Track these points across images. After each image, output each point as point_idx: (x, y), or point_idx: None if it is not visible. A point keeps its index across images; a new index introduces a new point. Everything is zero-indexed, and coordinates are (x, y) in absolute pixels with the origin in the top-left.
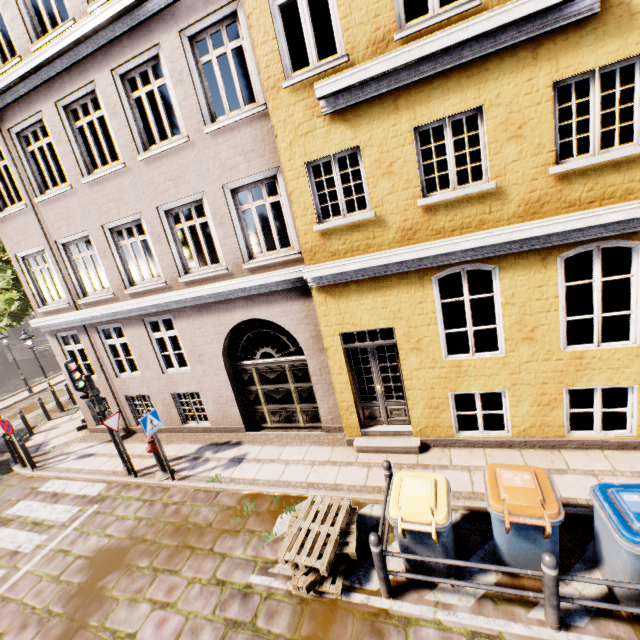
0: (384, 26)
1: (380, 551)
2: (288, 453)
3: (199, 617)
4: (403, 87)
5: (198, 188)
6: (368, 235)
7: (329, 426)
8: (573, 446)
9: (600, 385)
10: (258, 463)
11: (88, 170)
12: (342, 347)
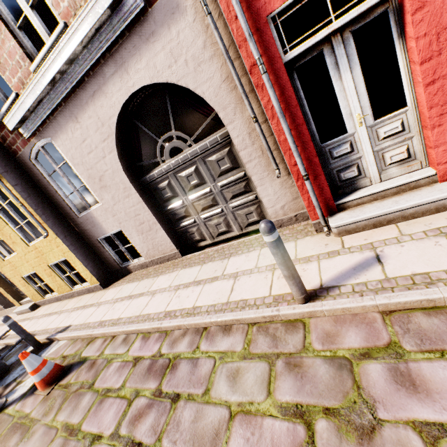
0: None
1: None
2: (0, 321)
3: None
4: None
5: None
6: None
7: None
8: (77, 295)
9: (55, 261)
10: None
11: None
12: None
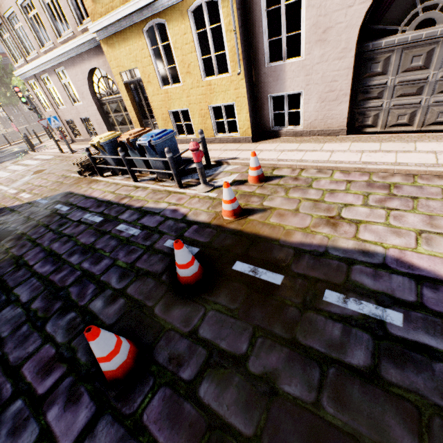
0: None
1: (89, 154)
2: None
3: (51, 181)
4: None
5: None
6: None
7: None
8: (217, 142)
9: (221, 103)
10: None
11: None
12: (123, 83)
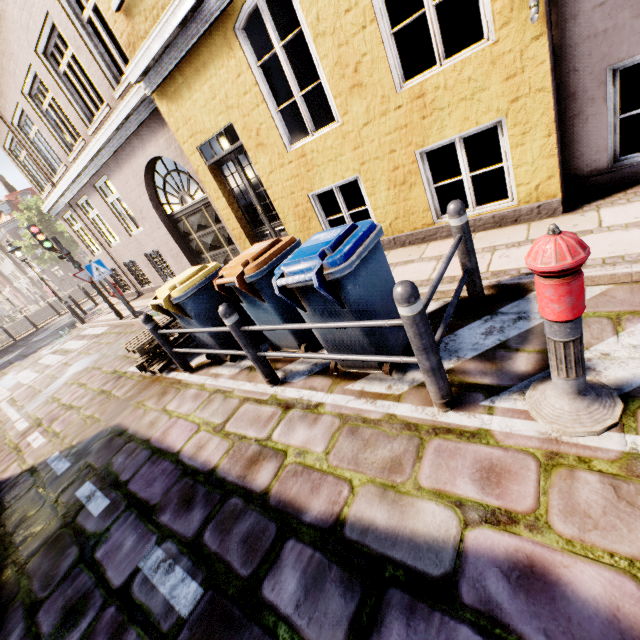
0: None
1: (152, 329)
2: None
3: (91, 390)
4: None
5: (42, 8)
6: None
7: None
8: (444, 235)
9: (456, 133)
10: None
11: None
12: (207, 165)
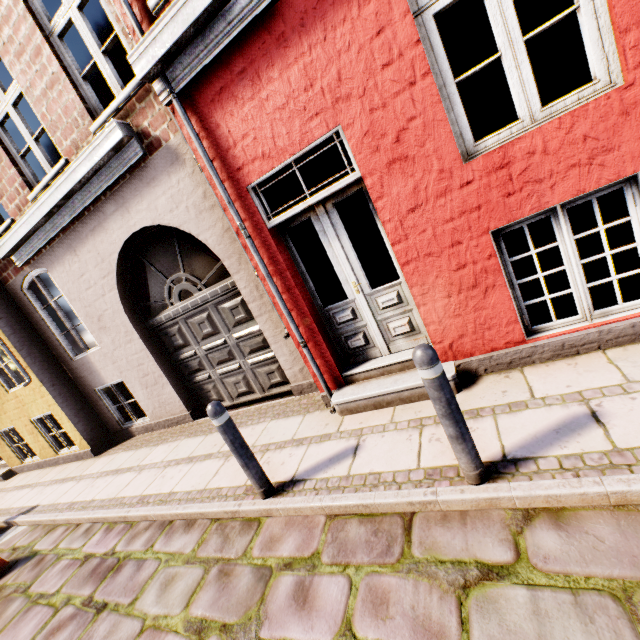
0: None
1: None
2: None
3: None
4: None
5: None
6: None
7: None
8: (63, 461)
9: (39, 414)
10: None
11: None
12: None
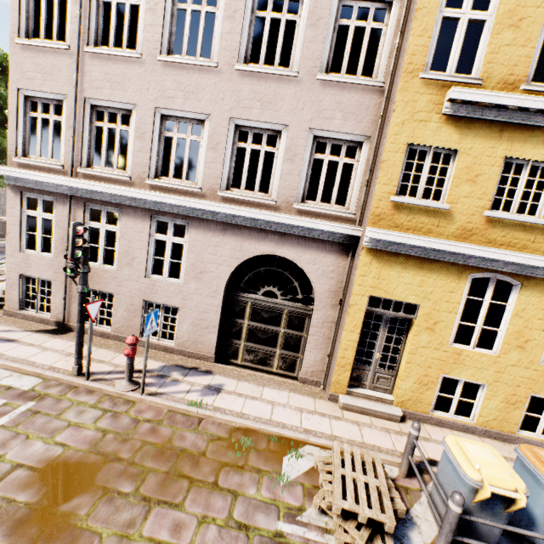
0: (517, 75)
1: (461, 512)
2: (270, 394)
3: None
4: (511, 124)
5: (284, 120)
6: (433, 222)
7: (307, 378)
8: (519, 442)
9: None
10: (240, 397)
11: (168, 51)
12: (365, 308)
